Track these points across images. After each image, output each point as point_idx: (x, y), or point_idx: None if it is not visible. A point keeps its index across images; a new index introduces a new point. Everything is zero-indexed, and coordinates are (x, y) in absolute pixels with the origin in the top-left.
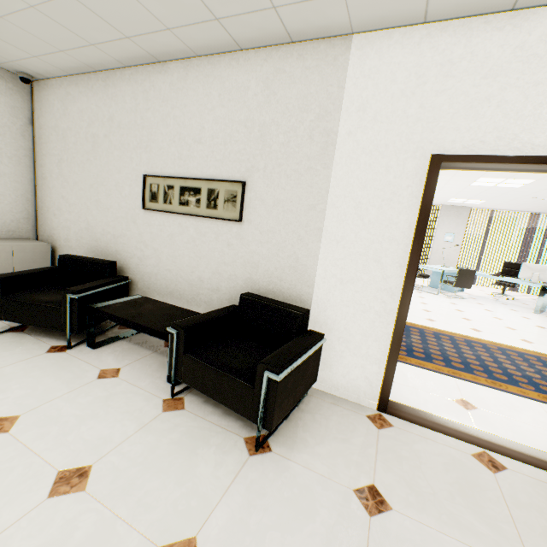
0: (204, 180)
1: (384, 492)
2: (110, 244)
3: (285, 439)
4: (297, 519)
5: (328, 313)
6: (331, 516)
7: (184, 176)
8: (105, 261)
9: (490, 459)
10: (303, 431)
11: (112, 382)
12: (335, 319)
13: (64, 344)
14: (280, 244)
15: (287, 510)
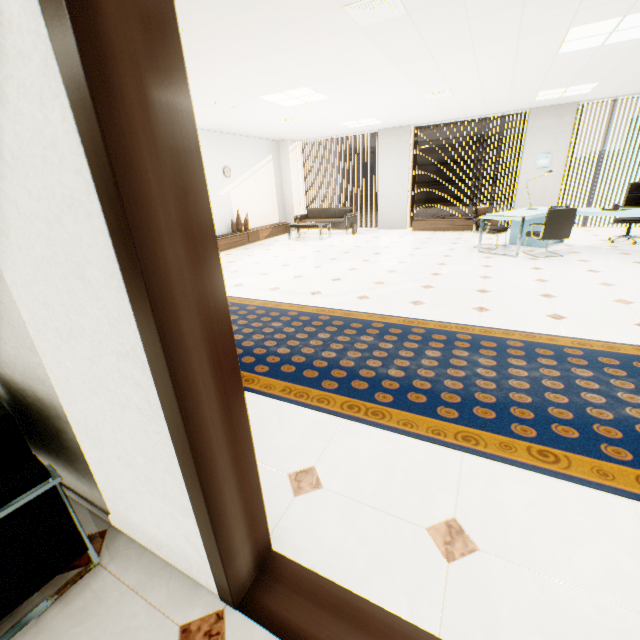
0: None
1: None
2: None
3: None
4: None
5: (81, 406)
6: None
7: None
8: None
9: None
10: None
11: None
12: (95, 419)
13: None
14: None
15: None
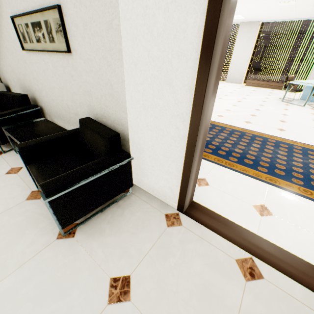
0: (38, 12)
1: (133, 284)
2: (25, 82)
3: (90, 229)
4: (52, 296)
5: (139, 135)
6: (78, 298)
7: (29, 11)
8: (19, 94)
9: (251, 266)
10: (107, 223)
11: (11, 177)
12: (145, 141)
13: (3, 150)
14: (98, 72)
15: (51, 287)
